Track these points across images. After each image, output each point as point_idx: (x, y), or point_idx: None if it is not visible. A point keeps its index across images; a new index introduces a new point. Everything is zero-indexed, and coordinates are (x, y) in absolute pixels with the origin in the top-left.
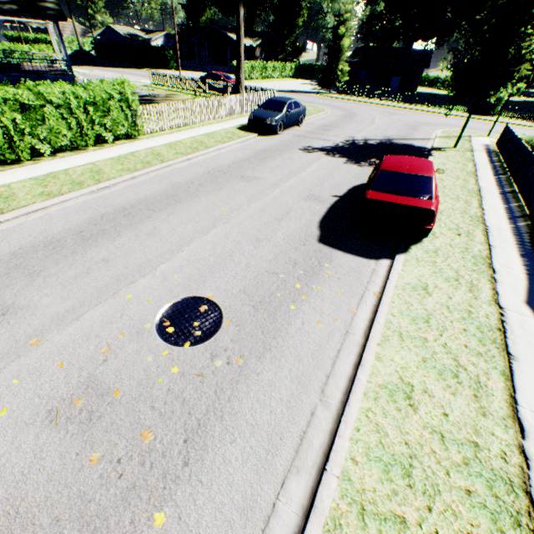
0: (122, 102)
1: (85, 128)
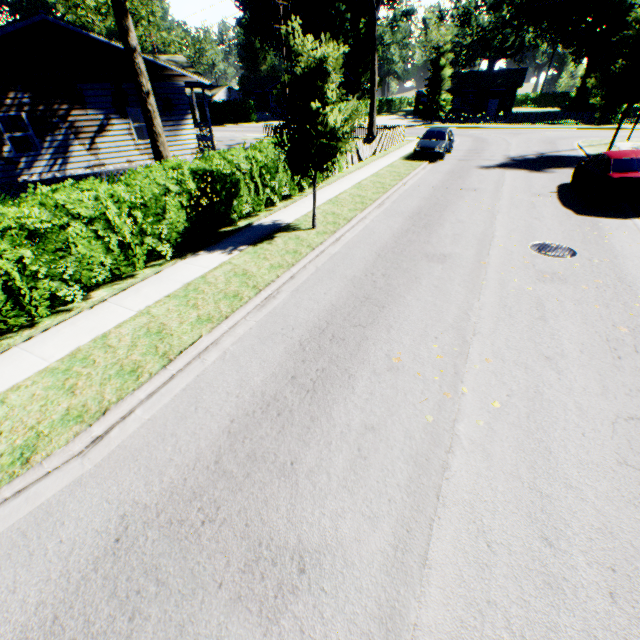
0: None
1: None
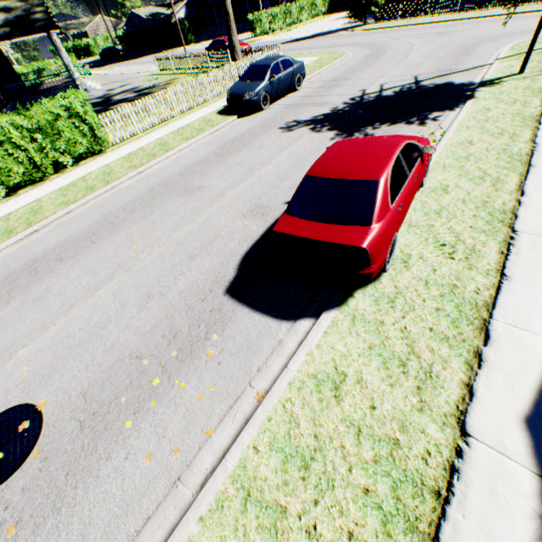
0: (72, 118)
1: (36, 159)
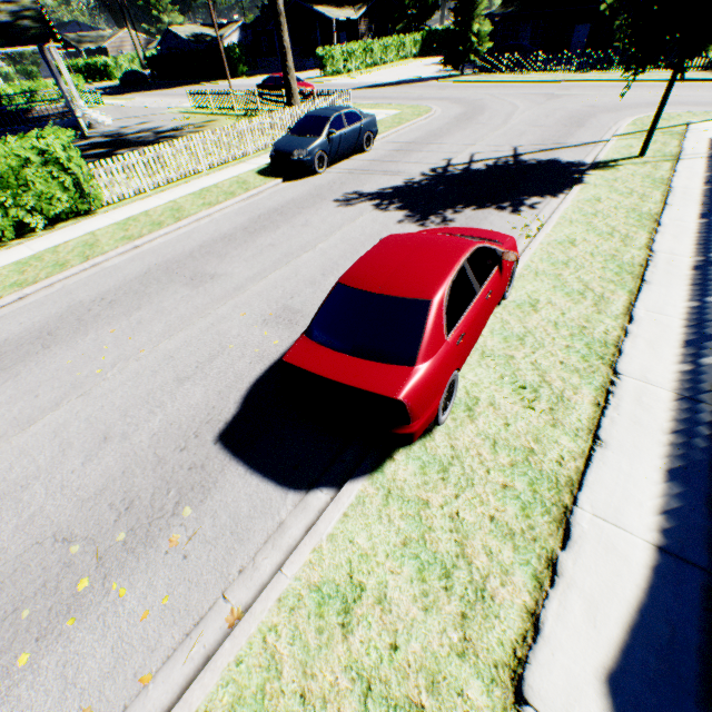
0: (49, 165)
1: None
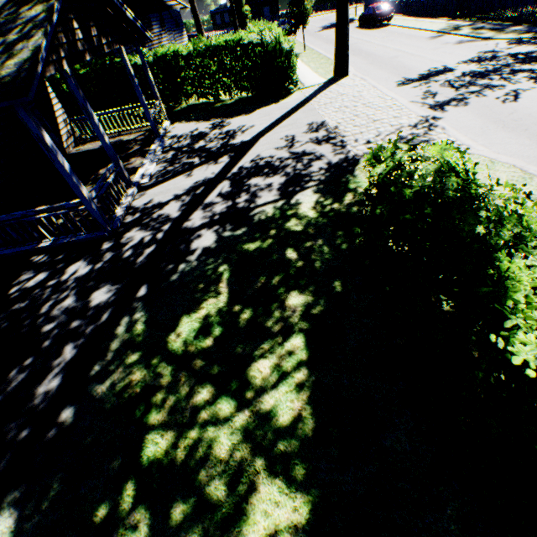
0: None
1: None
